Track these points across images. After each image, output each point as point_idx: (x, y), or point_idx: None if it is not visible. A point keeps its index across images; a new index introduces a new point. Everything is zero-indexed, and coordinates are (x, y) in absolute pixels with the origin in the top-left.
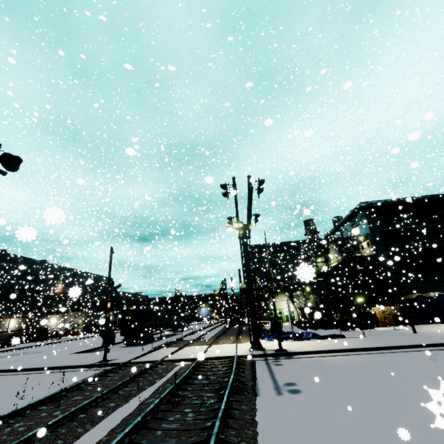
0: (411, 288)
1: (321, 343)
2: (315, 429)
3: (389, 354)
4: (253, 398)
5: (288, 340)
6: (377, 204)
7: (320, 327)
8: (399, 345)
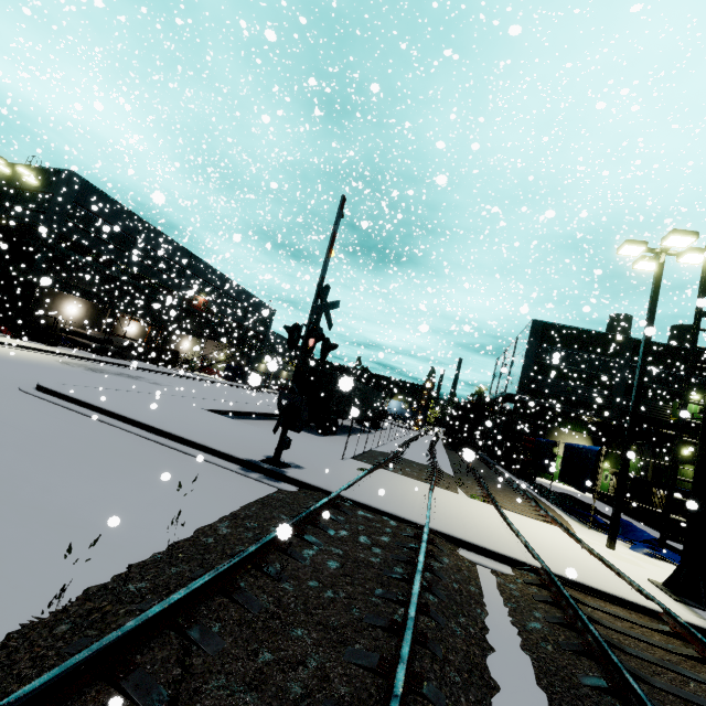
0: None
1: None
2: None
3: None
4: None
5: None
6: None
7: None
8: None
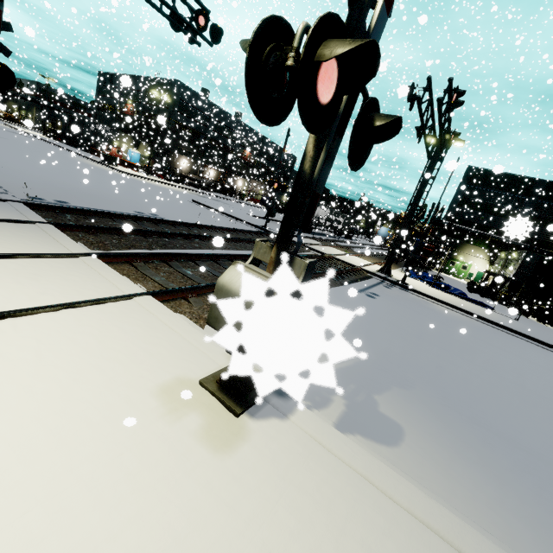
0: None
1: (453, 299)
2: (352, 305)
3: (505, 334)
4: (338, 284)
5: (426, 284)
6: None
7: (492, 298)
8: (531, 336)
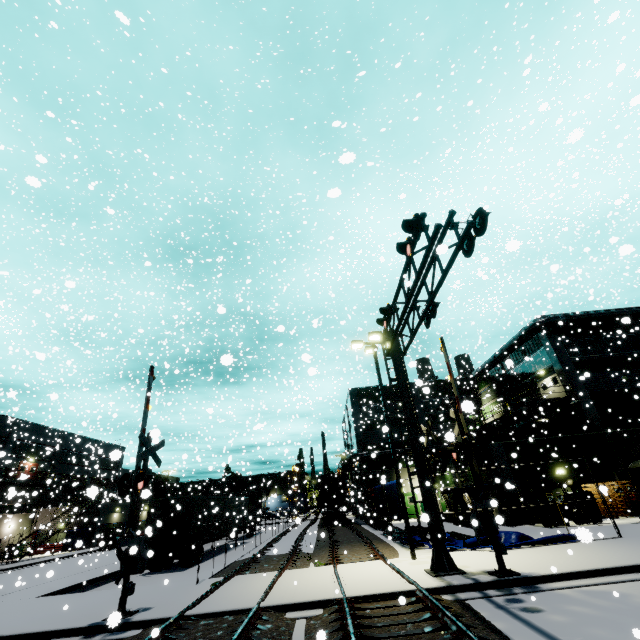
0: (635, 451)
1: (560, 554)
2: None
3: None
4: None
5: (483, 550)
6: (565, 317)
7: None
8: None
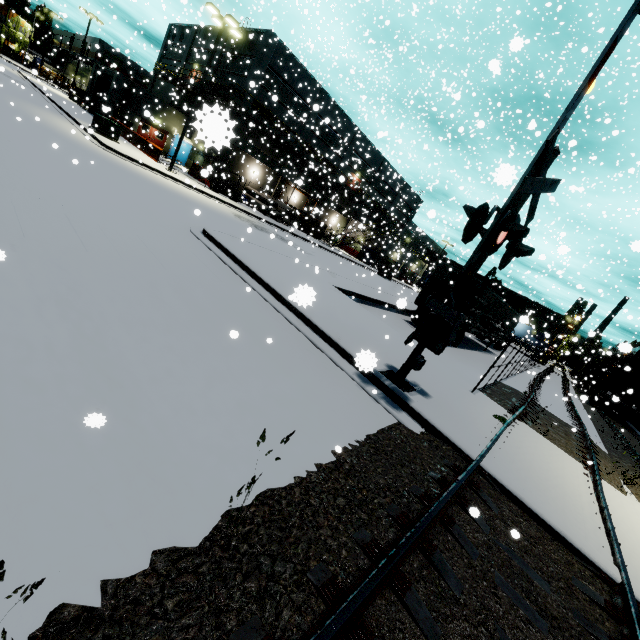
0: None
1: None
2: None
3: None
4: None
5: None
6: None
7: None
8: None
